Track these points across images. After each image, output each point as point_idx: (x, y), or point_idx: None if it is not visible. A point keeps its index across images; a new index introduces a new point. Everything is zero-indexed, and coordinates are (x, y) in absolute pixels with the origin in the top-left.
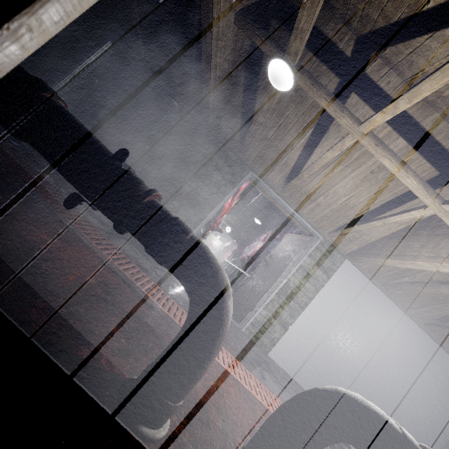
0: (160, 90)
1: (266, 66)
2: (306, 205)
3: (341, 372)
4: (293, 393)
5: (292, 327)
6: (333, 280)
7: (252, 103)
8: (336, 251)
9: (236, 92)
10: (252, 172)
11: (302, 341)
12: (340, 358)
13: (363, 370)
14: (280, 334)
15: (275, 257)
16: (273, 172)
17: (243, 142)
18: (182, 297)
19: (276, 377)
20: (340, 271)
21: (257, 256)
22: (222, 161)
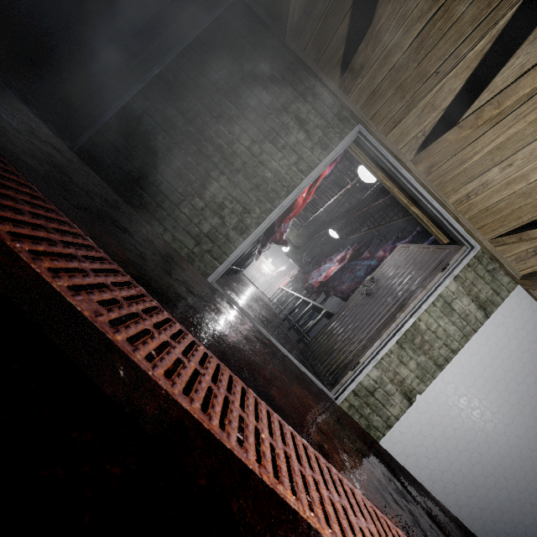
0: None
1: None
2: (459, 188)
3: (499, 472)
4: (451, 534)
5: (422, 398)
6: (494, 320)
7: None
8: (501, 271)
9: None
10: (361, 128)
11: (437, 421)
12: (499, 449)
13: (535, 470)
14: (401, 410)
15: (382, 280)
16: (401, 124)
17: (351, 62)
18: (245, 355)
19: (420, 503)
20: (507, 305)
21: (334, 282)
22: (306, 105)
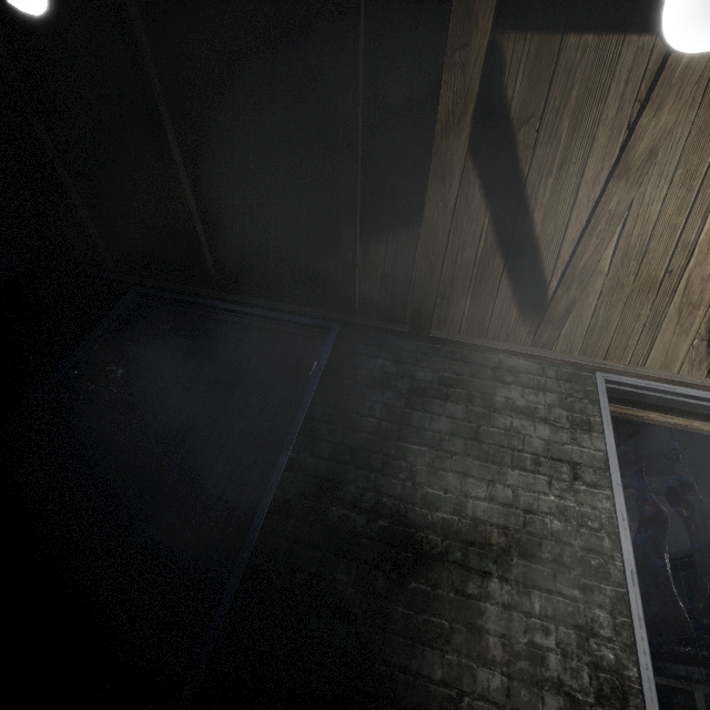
0: (275, 322)
1: (527, 126)
2: None
3: None
4: None
5: None
6: None
7: (521, 220)
8: None
9: (468, 223)
10: (602, 374)
11: None
12: None
13: None
14: None
15: None
16: (657, 343)
17: (545, 314)
18: None
19: None
20: None
21: None
22: (511, 387)
